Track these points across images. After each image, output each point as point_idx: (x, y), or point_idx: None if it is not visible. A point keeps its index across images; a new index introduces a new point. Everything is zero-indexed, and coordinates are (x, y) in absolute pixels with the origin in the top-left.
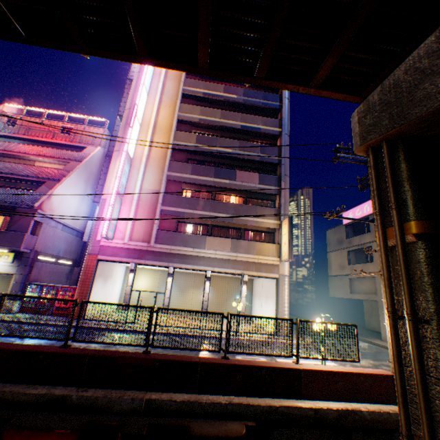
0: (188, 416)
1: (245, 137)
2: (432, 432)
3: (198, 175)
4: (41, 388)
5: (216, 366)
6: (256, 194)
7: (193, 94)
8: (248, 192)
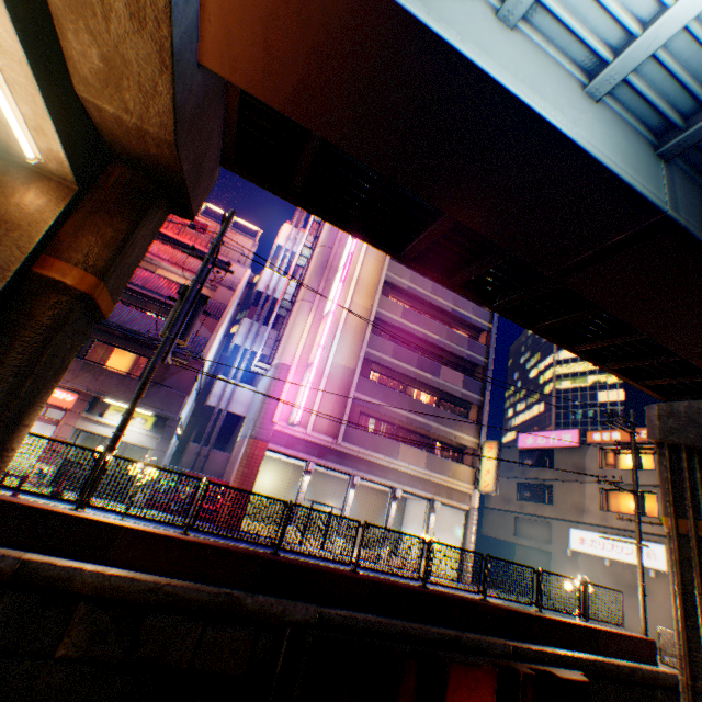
0: (539, 662)
1: (447, 320)
2: None
3: (399, 360)
4: (432, 627)
5: (545, 619)
6: (450, 397)
7: None
8: (443, 392)
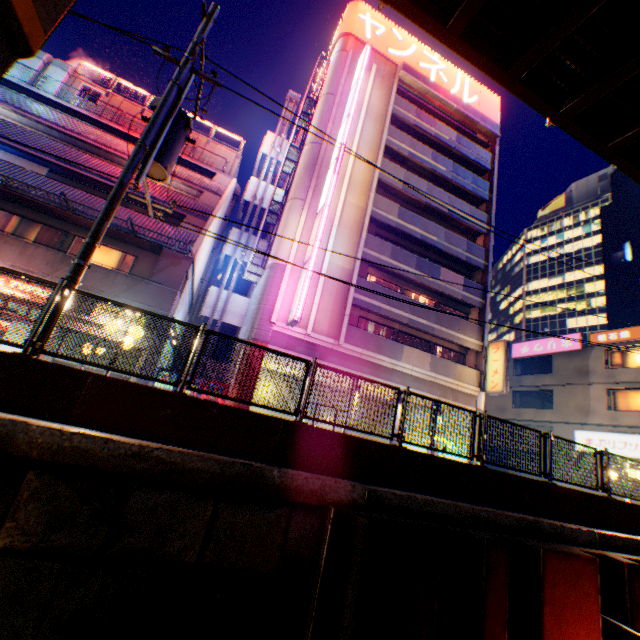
0: (628, 553)
1: (442, 225)
2: None
3: (397, 261)
4: (504, 511)
5: (623, 504)
6: (449, 302)
7: (397, 149)
8: (441, 297)
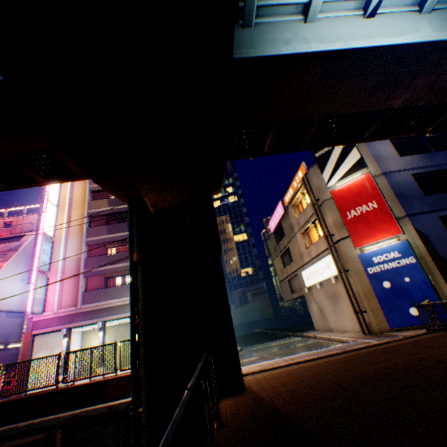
0: (9, 439)
1: None
2: (134, 395)
3: (114, 233)
4: None
5: (41, 396)
6: None
7: None
8: None
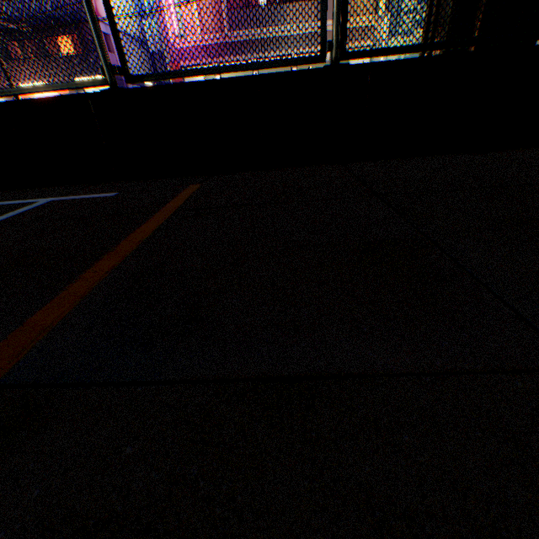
0: None
1: None
2: None
3: None
4: None
5: None
6: None
7: None
8: None
